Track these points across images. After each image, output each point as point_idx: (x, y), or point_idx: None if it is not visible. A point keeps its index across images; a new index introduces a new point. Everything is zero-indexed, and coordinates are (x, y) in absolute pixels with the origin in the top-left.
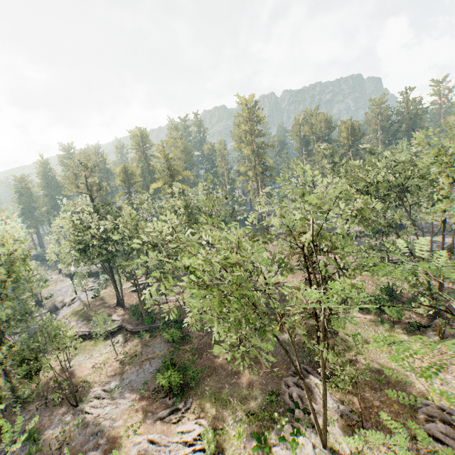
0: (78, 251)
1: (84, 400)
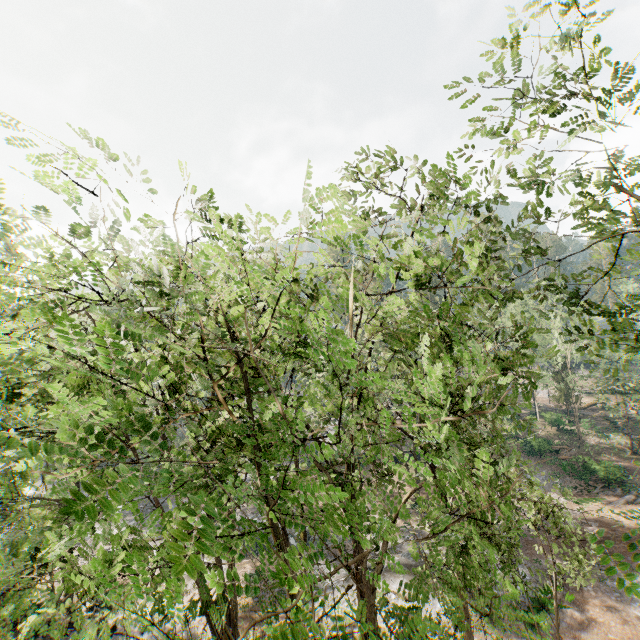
0: None
1: None
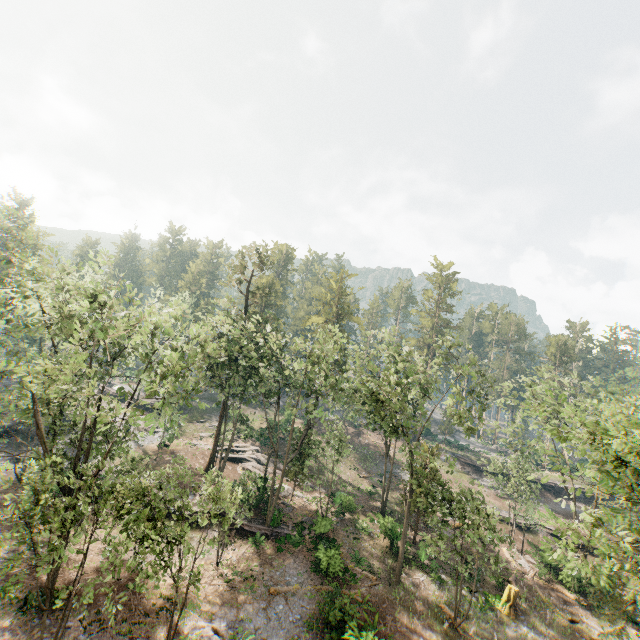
0: (221, 366)
1: (176, 639)
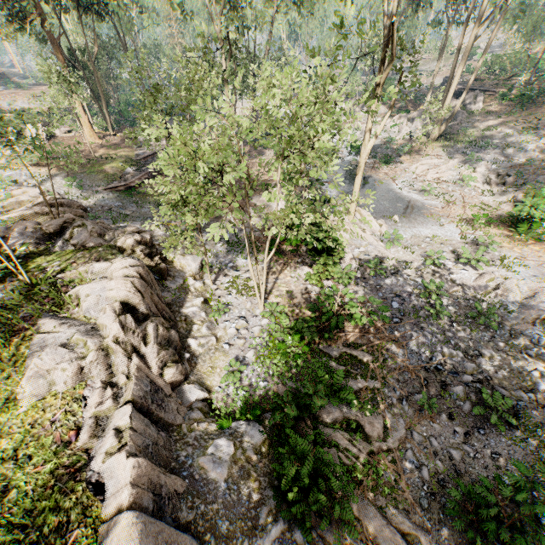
0: None
1: None
